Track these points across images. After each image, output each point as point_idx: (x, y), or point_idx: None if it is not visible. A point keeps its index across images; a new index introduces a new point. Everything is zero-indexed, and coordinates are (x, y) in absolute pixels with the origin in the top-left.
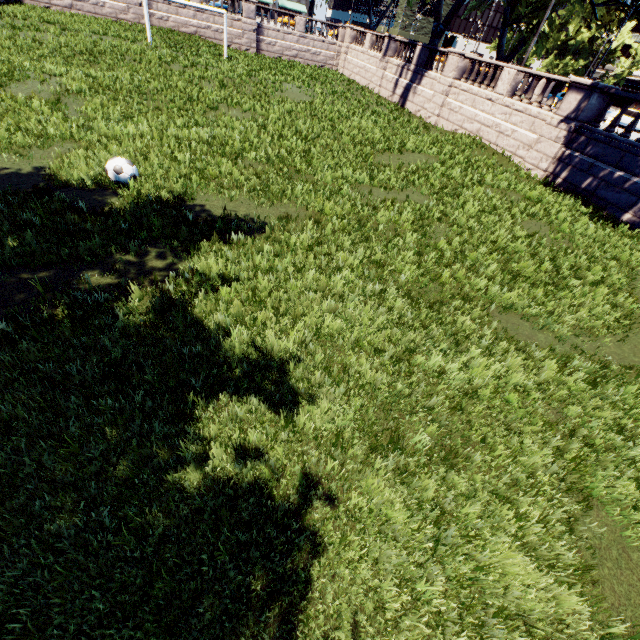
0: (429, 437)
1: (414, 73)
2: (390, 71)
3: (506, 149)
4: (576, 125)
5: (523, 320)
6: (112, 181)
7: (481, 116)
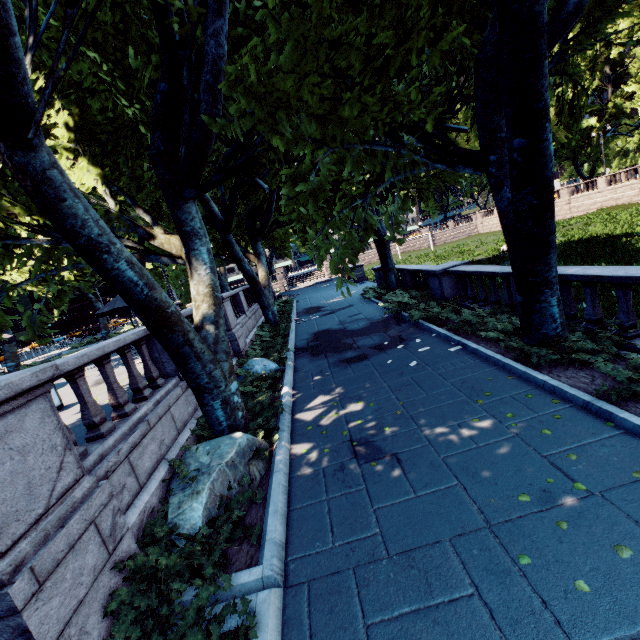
0: None
1: None
2: None
3: (624, 203)
4: None
5: None
6: (505, 251)
7: (598, 200)
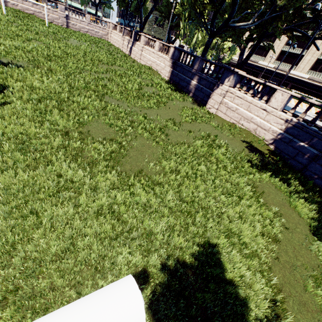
0: (54, 105)
1: (133, 42)
2: (125, 41)
3: (158, 70)
4: (173, 61)
5: (118, 102)
6: None
7: (151, 59)
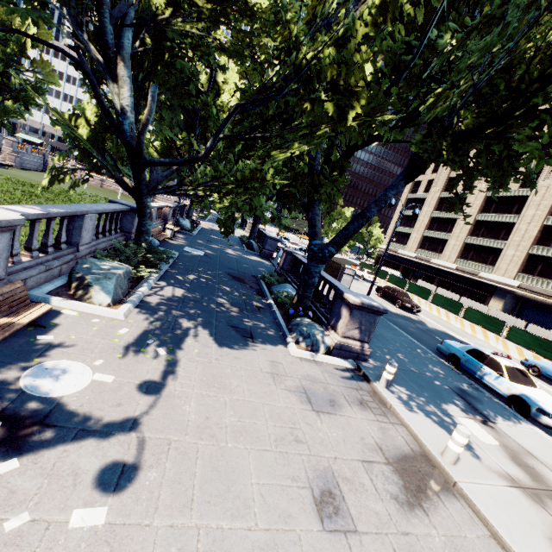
0: None
1: None
2: None
3: None
4: None
5: None
6: None
7: None
